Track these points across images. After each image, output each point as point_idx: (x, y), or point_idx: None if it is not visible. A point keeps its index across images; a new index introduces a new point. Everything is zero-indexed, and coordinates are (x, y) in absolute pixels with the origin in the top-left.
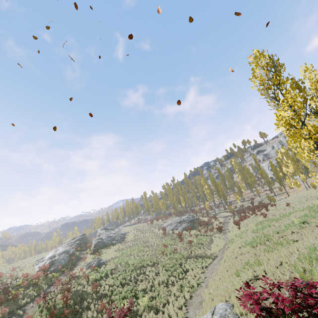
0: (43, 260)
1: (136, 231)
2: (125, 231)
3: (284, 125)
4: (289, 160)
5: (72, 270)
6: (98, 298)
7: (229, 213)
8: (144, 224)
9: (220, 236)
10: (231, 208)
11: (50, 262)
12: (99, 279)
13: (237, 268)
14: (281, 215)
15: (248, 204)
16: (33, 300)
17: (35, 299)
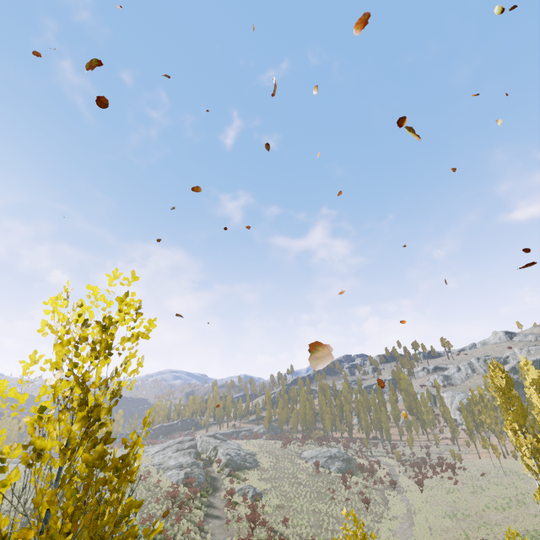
0: (168, 468)
1: (268, 455)
2: (250, 450)
3: (511, 428)
4: (486, 408)
5: (218, 492)
6: (294, 535)
7: (394, 461)
8: (270, 445)
9: (395, 495)
10: (398, 454)
11: (186, 474)
12: (273, 514)
13: (443, 536)
14: (476, 487)
15: (420, 453)
16: (205, 520)
17: (207, 520)
